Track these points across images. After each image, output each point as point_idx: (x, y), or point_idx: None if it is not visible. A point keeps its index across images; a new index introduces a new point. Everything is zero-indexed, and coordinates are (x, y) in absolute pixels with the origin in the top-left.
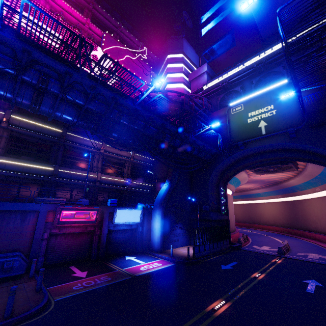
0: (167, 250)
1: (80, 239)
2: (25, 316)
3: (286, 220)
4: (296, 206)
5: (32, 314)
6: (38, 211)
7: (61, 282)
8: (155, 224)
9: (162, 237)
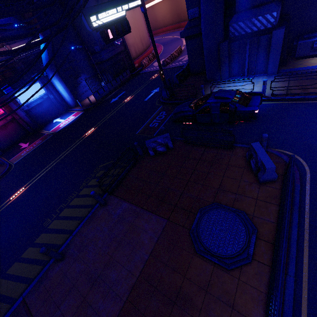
0: (83, 101)
1: (10, 127)
2: (2, 175)
3: None
4: None
5: (5, 173)
6: None
7: (15, 155)
8: (58, 88)
9: (71, 95)
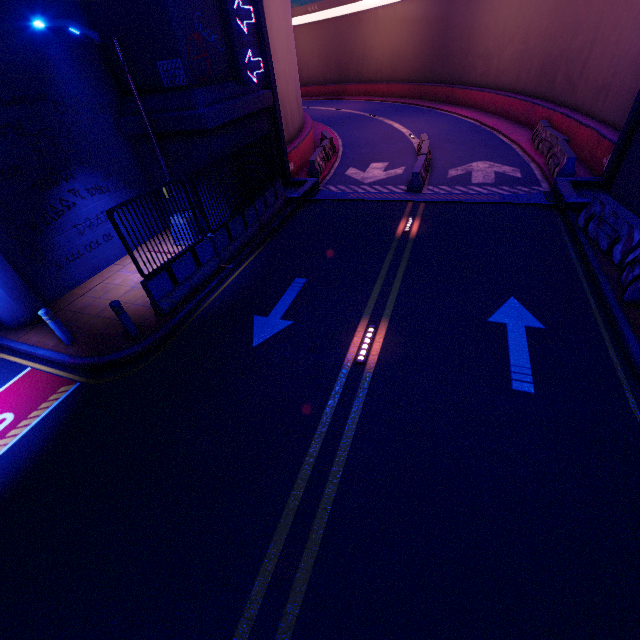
0: (71, 293)
1: None
2: None
3: (421, 62)
4: (457, 7)
5: None
6: None
7: None
8: None
9: (7, 271)
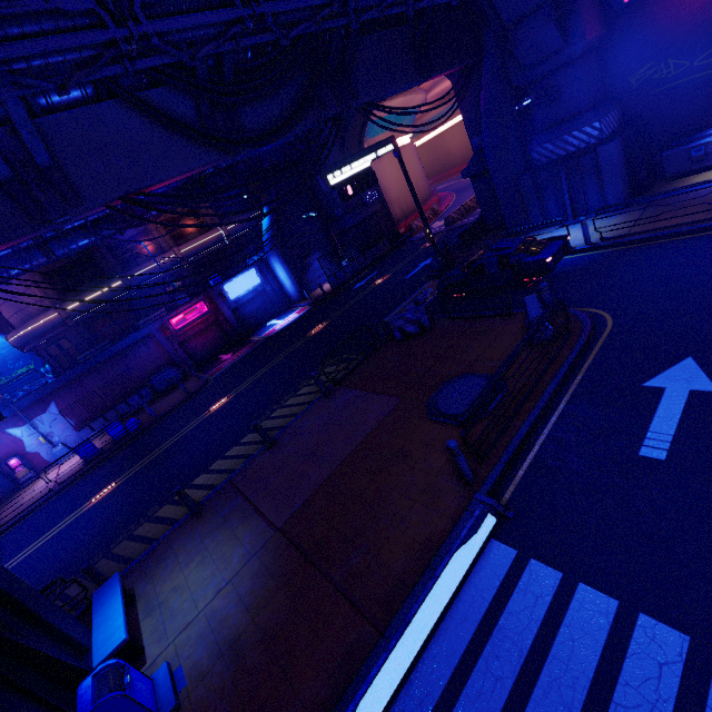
0: (312, 293)
1: (210, 332)
2: (198, 389)
3: None
4: None
5: (201, 388)
6: (151, 333)
7: (214, 369)
8: (279, 275)
9: (296, 284)
